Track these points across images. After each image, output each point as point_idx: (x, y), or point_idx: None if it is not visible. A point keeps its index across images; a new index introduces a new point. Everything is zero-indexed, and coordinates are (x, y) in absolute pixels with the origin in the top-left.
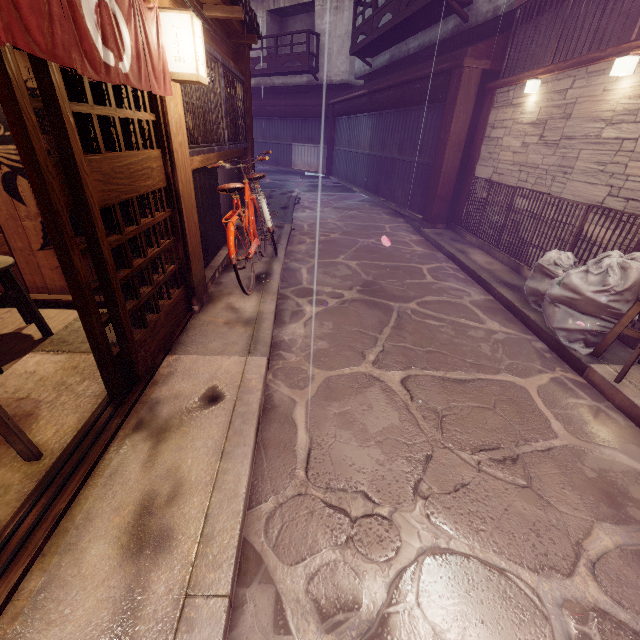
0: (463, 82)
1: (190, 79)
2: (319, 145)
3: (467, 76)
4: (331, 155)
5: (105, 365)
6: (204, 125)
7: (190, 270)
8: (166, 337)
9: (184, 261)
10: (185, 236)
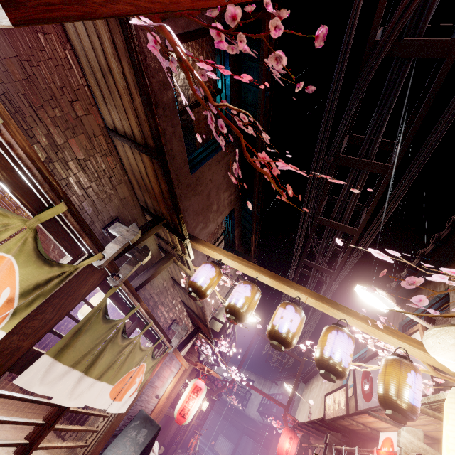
0: (272, 446)
1: (203, 410)
2: (232, 443)
3: (273, 445)
4: (234, 452)
5: (168, 446)
6: (199, 415)
7: (180, 443)
8: (170, 453)
9: (180, 440)
10: (184, 435)
